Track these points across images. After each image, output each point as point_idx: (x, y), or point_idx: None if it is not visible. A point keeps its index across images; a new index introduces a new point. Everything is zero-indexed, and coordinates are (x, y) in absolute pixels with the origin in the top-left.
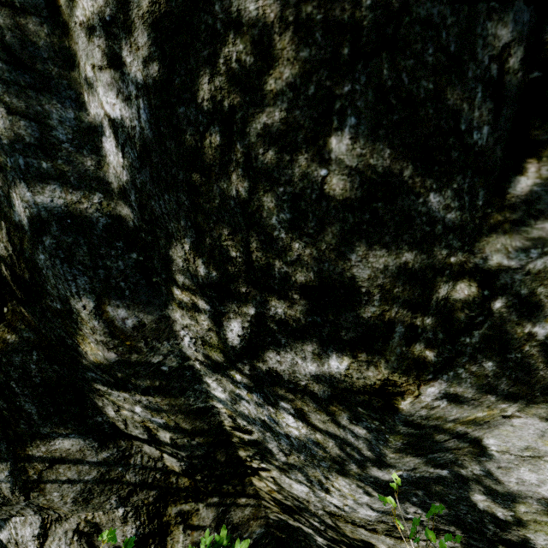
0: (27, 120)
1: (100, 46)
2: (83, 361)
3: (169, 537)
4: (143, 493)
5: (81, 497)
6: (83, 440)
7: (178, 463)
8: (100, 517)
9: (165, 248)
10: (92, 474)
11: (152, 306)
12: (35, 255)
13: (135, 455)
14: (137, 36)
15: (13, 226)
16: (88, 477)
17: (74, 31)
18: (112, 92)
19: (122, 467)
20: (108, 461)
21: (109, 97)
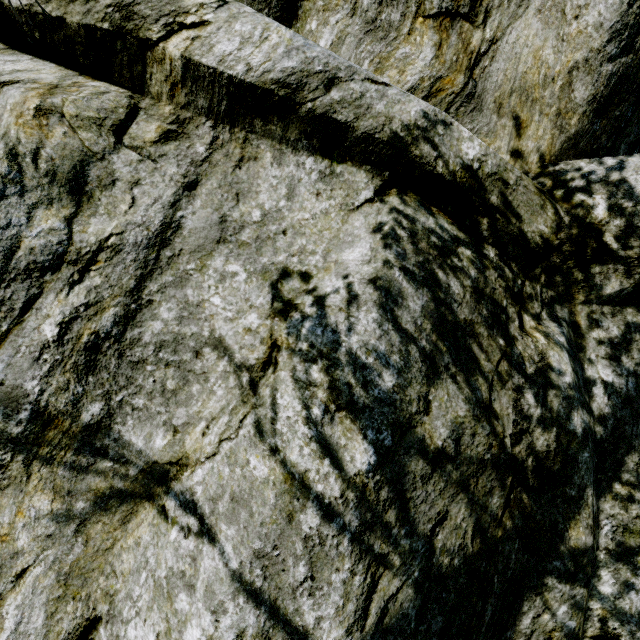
0: (575, 374)
1: (605, 350)
2: (560, 547)
3: None
4: None
5: None
6: None
7: None
8: None
9: (622, 455)
10: None
11: (596, 497)
12: (579, 453)
13: None
14: (633, 354)
15: (564, 432)
16: None
17: (587, 338)
18: (608, 369)
19: None
20: None
21: (605, 370)
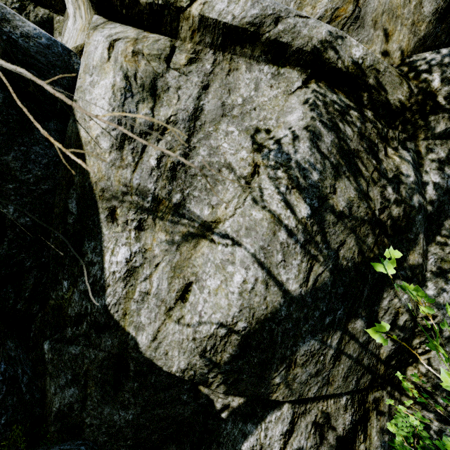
0: (416, 177)
1: (435, 165)
2: (404, 264)
3: (369, 422)
4: (366, 376)
5: (346, 373)
6: (363, 323)
7: (390, 348)
8: (331, 407)
9: (442, 221)
10: (356, 353)
11: (426, 243)
12: (416, 216)
13: (371, 341)
14: None
15: (408, 206)
16: (354, 355)
17: (425, 159)
18: (436, 176)
19: (365, 351)
20: (363, 344)
21: (434, 176)
